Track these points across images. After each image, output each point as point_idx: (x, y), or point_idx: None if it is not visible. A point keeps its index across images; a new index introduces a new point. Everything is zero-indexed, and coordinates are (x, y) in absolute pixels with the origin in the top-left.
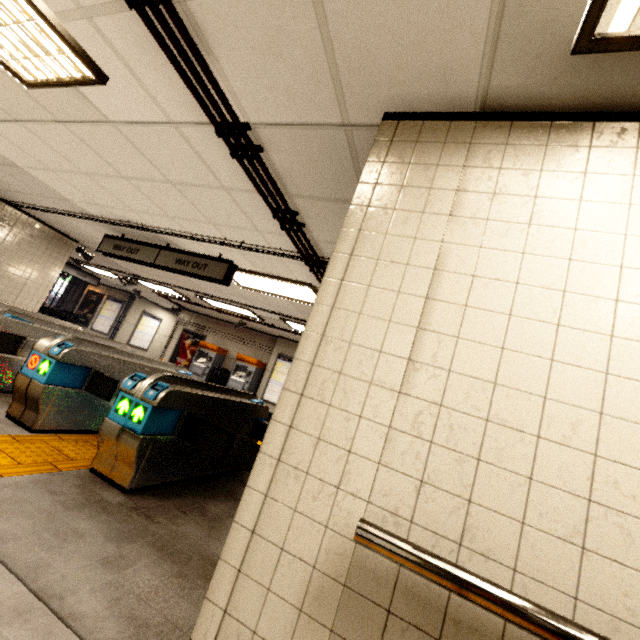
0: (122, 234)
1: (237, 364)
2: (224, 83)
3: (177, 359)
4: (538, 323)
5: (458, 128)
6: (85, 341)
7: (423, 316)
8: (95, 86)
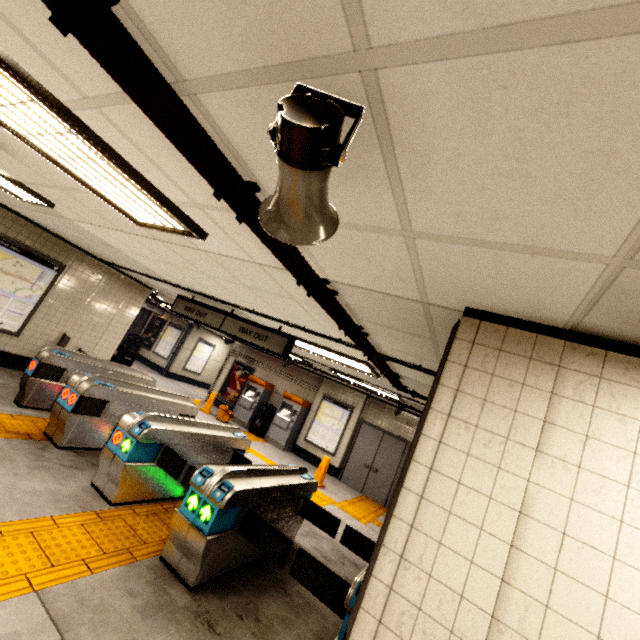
0: (193, 296)
1: (283, 402)
2: (311, 259)
3: (227, 389)
4: (639, 618)
5: (545, 344)
6: (160, 417)
7: (508, 567)
8: (196, 239)
